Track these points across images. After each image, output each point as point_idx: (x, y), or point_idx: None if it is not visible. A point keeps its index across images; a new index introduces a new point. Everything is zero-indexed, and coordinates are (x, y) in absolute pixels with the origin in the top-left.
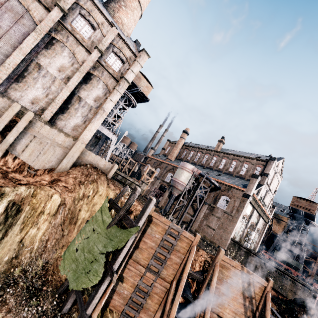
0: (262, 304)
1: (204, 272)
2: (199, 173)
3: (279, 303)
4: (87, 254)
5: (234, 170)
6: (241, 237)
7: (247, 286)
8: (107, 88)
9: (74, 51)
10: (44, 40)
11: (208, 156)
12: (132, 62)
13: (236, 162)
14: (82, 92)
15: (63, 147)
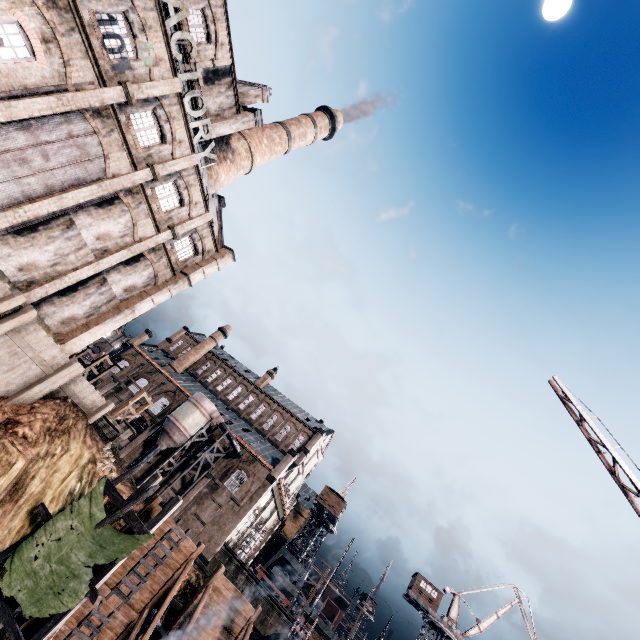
0: (239, 638)
1: (185, 597)
2: (221, 422)
3: (255, 639)
4: (57, 565)
5: (271, 429)
6: (238, 540)
7: (232, 615)
8: (154, 278)
9: (138, 222)
10: (102, 196)
11: (243, 391)
12: (209, 257)
13: (278, 417)
14: (114, 274)
15: (48, 366)
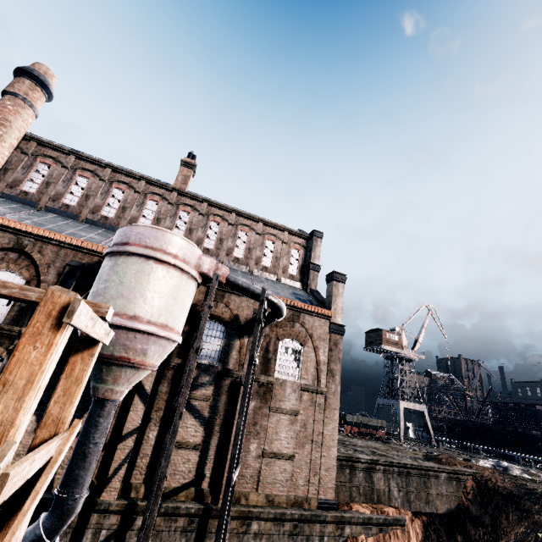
0: None
1: None
2: (229, 276)
3: None
4: None
5: (249, 256)
6: None
7: None
8: None
9: None
10: None
11: (162, 206)
12: None
13: (248, 233)
14: None
15: None
